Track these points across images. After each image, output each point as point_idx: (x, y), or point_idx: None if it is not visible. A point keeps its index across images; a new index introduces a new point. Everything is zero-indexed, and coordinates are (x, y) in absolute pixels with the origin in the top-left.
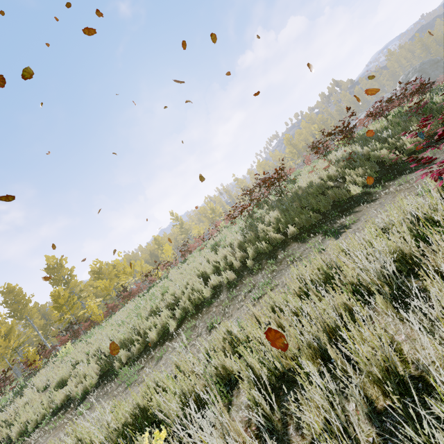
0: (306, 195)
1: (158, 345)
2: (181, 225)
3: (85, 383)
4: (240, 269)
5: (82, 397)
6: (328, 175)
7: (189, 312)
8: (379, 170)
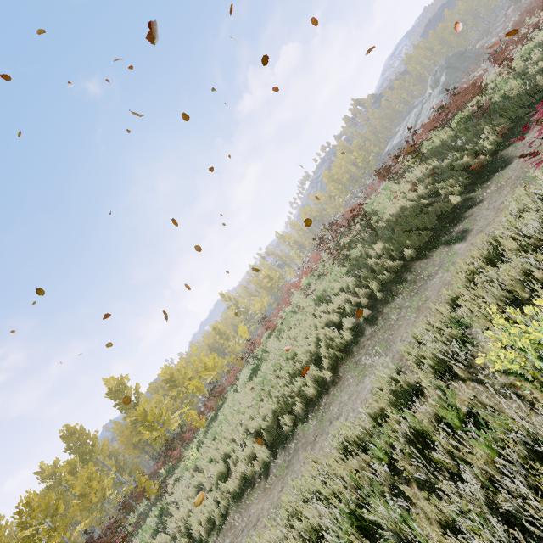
0: (404, 219)
1: (323, 395)
2: (236, 304)
3: (261, 456)
4: (370, 304)
5: (265, 469)
6: (417, 195)
7: (337, 358)
8: (469, 176)
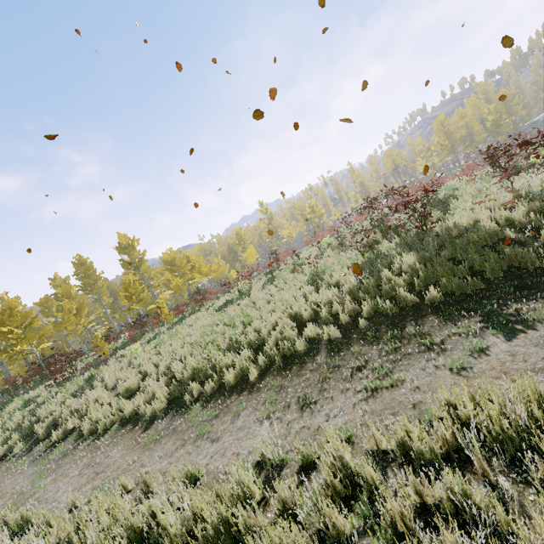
0: (465, 243)
1: (235, 392)
2: (270, 220)
3: (154, 406)
4: (347, 326)
5: (151, 419)
6: (509, 217)
7: (274, 363)
8: None
